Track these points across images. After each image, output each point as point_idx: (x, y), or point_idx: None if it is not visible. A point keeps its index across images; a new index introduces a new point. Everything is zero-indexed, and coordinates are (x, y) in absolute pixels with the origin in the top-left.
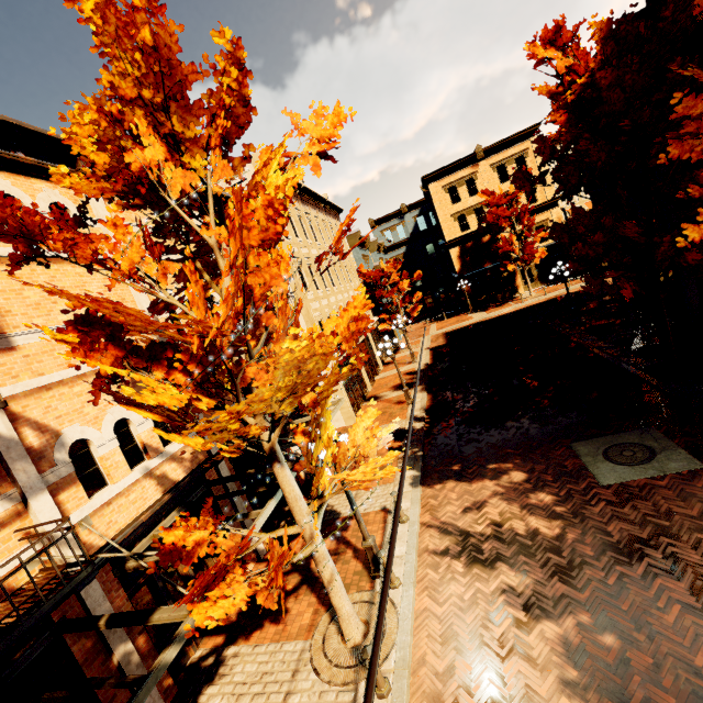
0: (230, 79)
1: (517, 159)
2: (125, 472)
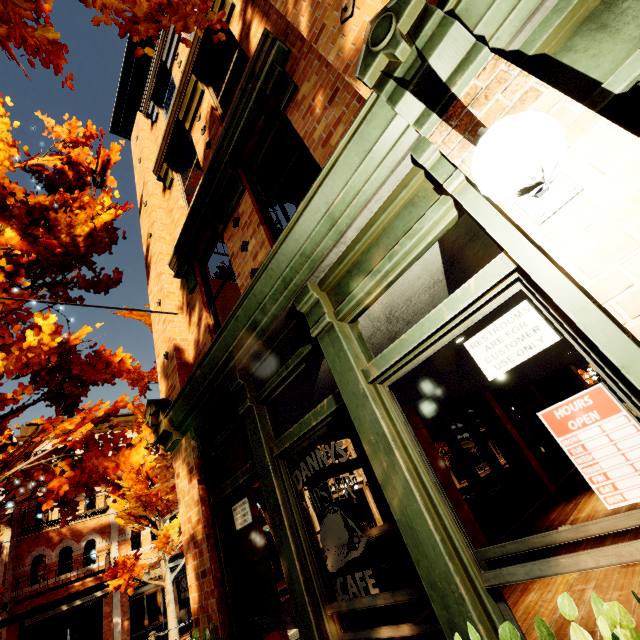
0: None
1: None
2: (149, 543)
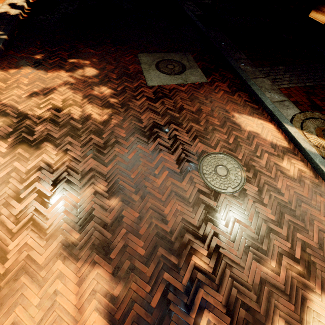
0: None
1: None
2: None
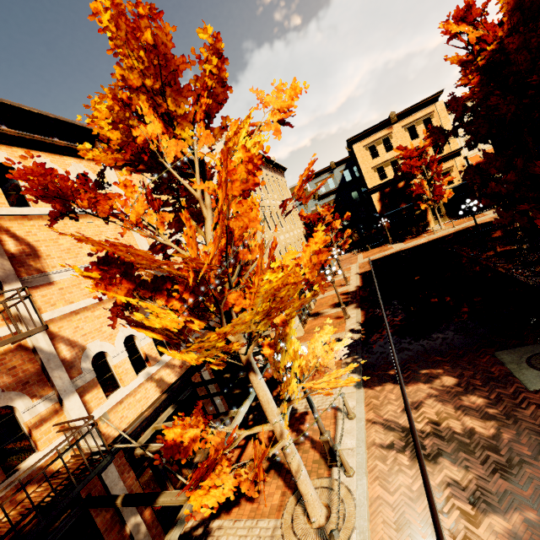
0: (211, 66)
1: (425, 120)
2: (133, 377)
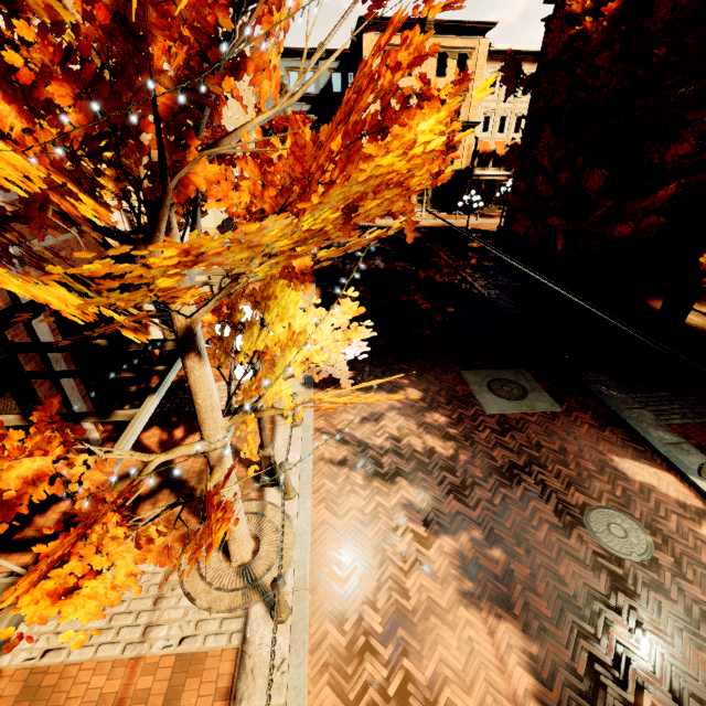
0: None
1: (461, 56)
2: None
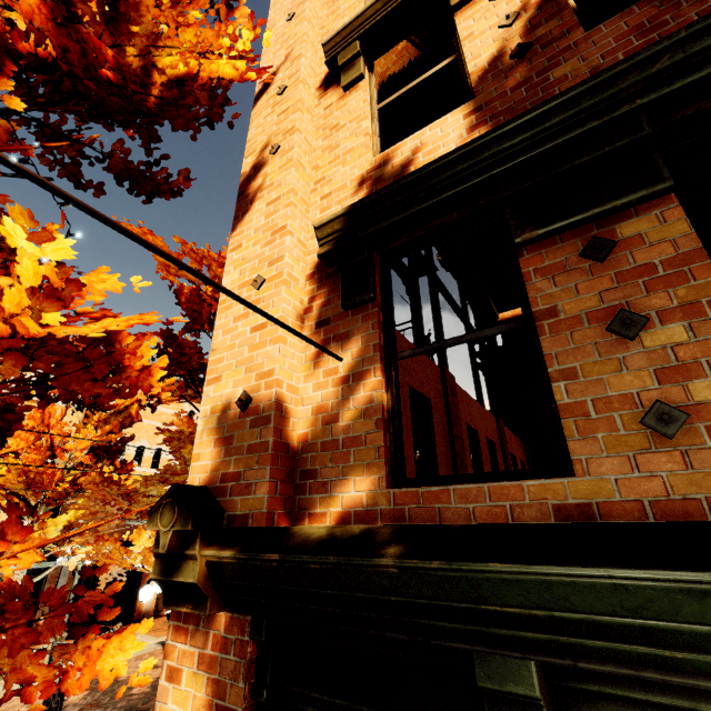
0: None
1: None
2: None
